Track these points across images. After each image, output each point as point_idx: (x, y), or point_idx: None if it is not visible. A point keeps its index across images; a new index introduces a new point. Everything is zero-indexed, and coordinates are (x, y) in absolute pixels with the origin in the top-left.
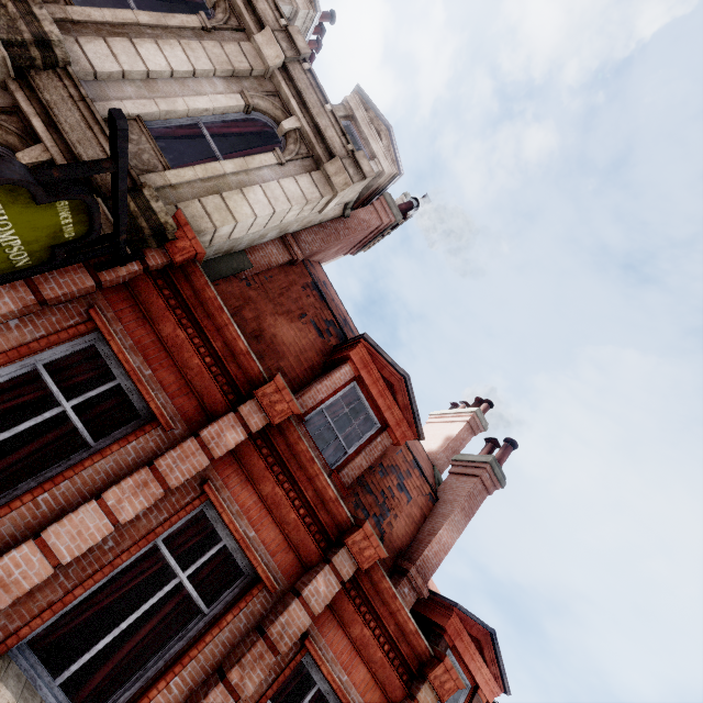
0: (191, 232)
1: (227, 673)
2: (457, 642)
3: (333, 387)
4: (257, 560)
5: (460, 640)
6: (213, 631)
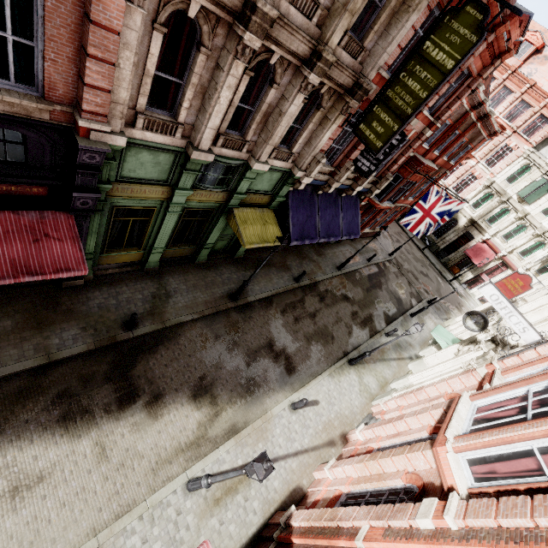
0: None
1: (449, 81)
2: (511, 27)
3: None
4: None
5: (513, 25)
6: None
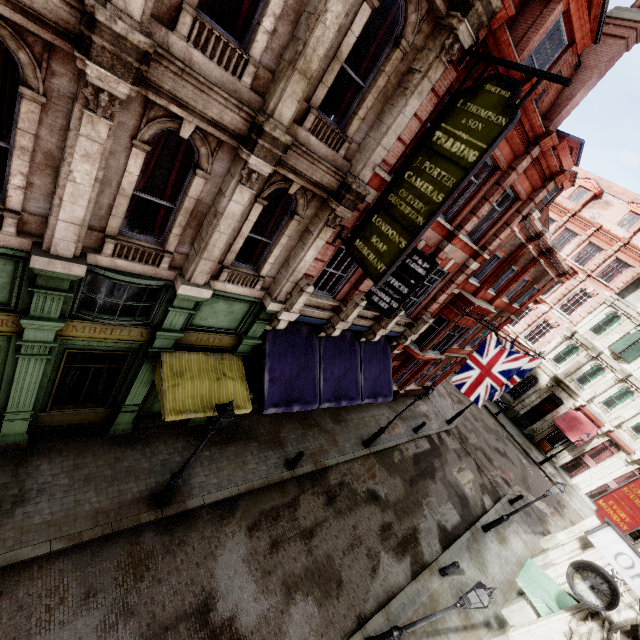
0: (508, 2)
1: (489, 199)
2: (560, 152)
3: (544, 32)
4: (501, 163)
5: (562, 151)
6: (482, 189)
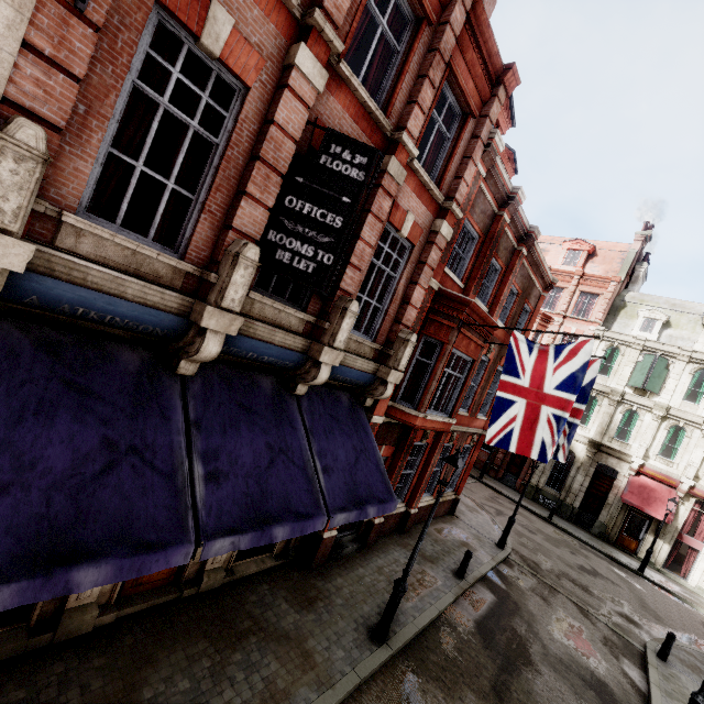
0: None
1: (428, 73)
2: None
3: None
4: None
5: None
6: (411, 55)
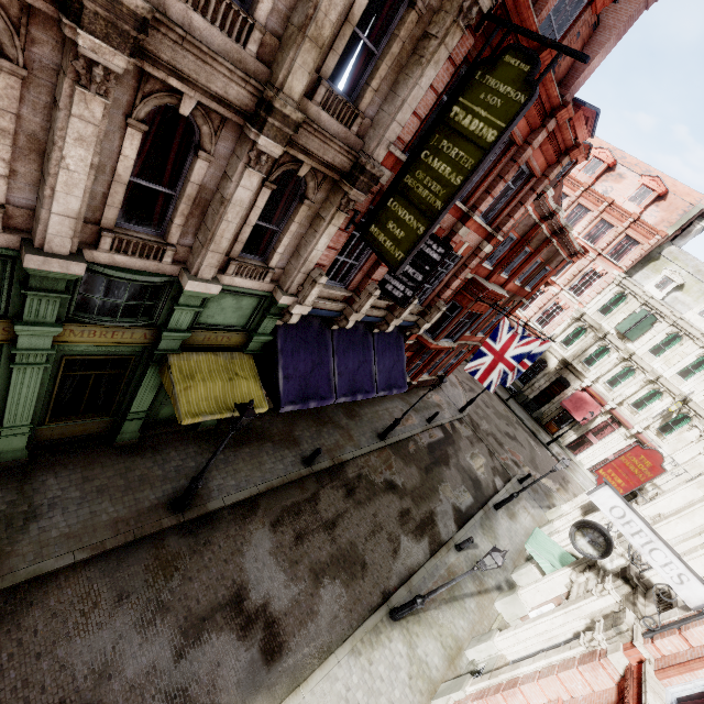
0: None
1: (504, 177)
2: (576, 123)
3: None
4: (517, 138)
5: (578, 122)
6: (497, 166)
